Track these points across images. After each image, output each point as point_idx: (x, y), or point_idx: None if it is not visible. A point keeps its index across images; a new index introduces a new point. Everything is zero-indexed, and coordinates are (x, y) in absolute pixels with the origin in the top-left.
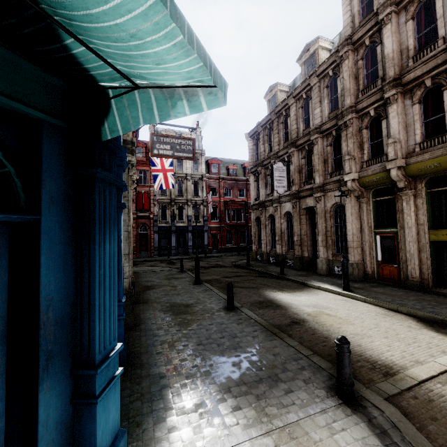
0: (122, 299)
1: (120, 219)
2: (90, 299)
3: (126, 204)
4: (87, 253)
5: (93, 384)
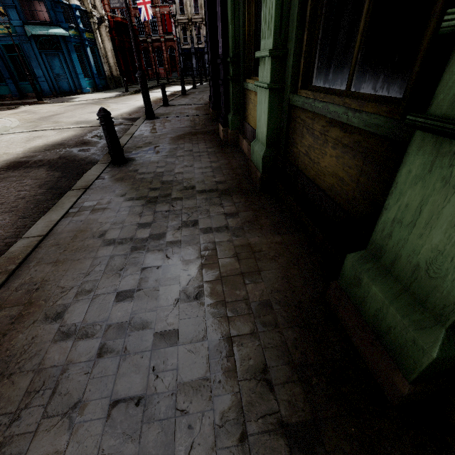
0: (95, 73)
1: (87, 49)
2: (74, 64)
3: (98, 42)
4: (71, 57)
5: (79, 77)
